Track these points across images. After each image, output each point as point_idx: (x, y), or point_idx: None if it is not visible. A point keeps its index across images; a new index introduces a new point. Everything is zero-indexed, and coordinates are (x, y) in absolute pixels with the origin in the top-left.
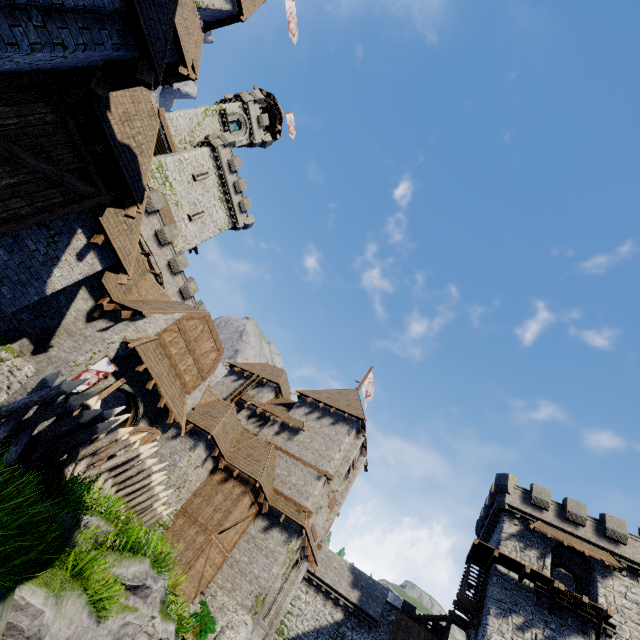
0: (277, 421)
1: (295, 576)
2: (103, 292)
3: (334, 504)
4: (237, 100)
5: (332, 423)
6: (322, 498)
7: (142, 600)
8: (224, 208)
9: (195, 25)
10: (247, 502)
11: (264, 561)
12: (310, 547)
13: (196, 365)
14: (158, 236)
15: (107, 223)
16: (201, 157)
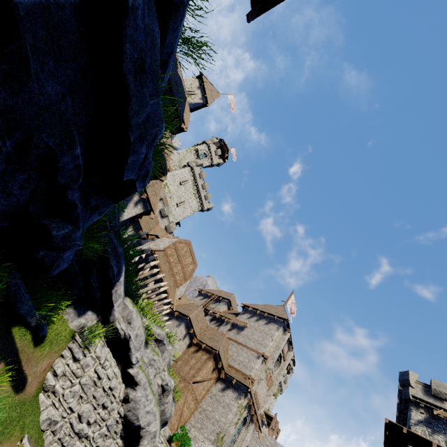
0: (229, 321)
1: (244, 434)
2: (139, 229)
3: (271, 384)
4: (204, 144)
5: (266, 323)
6: (261, 373)
7: (161, 354)
8: (196, 199)
9: (188, 109)
10: (210, 366)
11: (222, 410)
12: (254, 410)
13: (182, 270)
14: (161, 212)
15: (148, 190)
16: (184, 172)
